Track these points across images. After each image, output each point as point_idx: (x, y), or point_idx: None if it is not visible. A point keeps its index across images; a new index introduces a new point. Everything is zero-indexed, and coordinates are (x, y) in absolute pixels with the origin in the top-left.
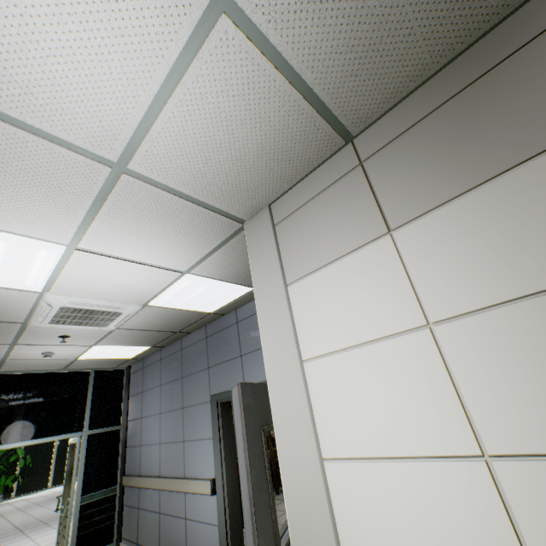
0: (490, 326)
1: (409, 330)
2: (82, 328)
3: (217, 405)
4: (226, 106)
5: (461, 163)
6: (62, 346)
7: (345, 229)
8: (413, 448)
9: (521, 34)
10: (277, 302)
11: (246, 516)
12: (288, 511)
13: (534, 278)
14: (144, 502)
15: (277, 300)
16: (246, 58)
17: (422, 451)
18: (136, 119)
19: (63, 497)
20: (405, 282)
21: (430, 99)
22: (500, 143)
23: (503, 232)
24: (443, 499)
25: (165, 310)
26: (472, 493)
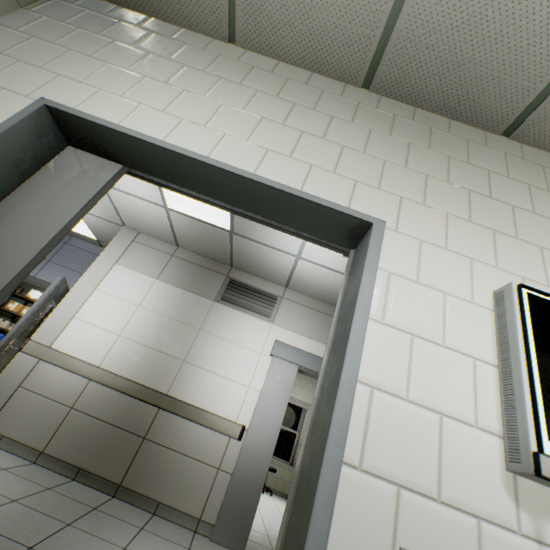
0: (150, 314)
1: (135, 304)
2: None
3: None
4: (151, 212)
5: (184, 281)
6: None
7: (150, 267)
8: (106, 327)
9: (219, 269)
10: (107, 265)
11: (26, 315)
12: (45, 323)
13: (165, 312)
14: None
15: (108, 264)
16: (164, 215)
17: (108, 329)
18: (124, 190)
19: None
20: (146, 293)
21: (199, 260)
22: (192, 284)
23: (172, 300)
24: (102, 339)
25: None
26: (110, 340)
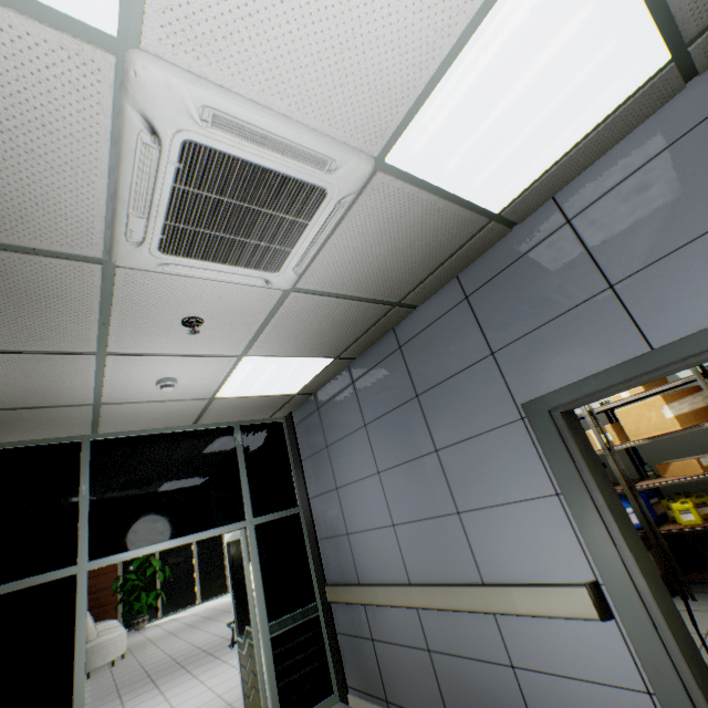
0: None
1: None
2: (225, 290)
3: (551, 420)
4: None
5: None
6: (189, 360)
7: None
8: None
9: None
10: None
11: None
12: None
13: None
14: (383, 630)
15: None
16: None
17: None
18: None
19: (236, 625)
20: None
21: None
22: None
23: None
24: None
25: (410, 201)
26: None
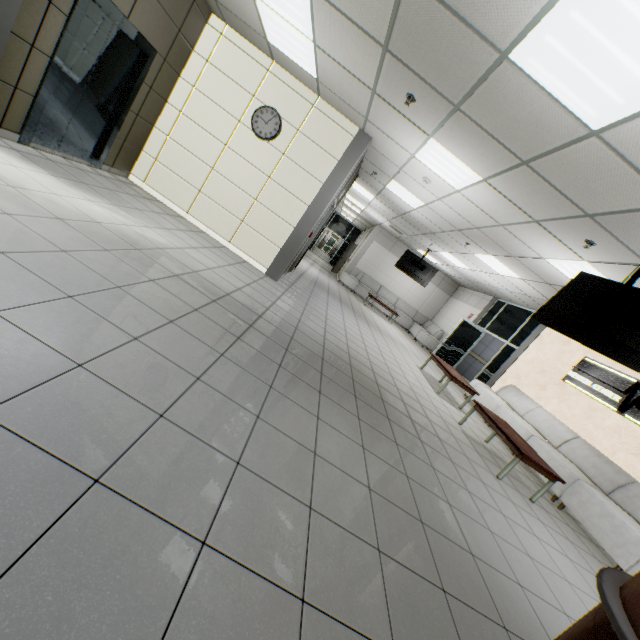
0: None
1: None
2: None
3: None
4: None
5: None
6: None
7: None
8: None
9: None
10: None
11: None
12: None
13: None
14: (476, 367)
15: None
16: None
17: None
18: None
19: (446, 340)
20: None
21: None
22: None
23: None
24: None
25: None
26: None
